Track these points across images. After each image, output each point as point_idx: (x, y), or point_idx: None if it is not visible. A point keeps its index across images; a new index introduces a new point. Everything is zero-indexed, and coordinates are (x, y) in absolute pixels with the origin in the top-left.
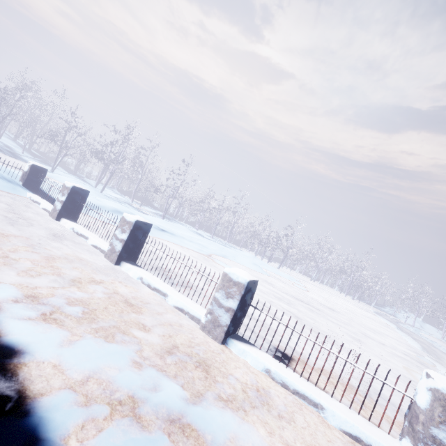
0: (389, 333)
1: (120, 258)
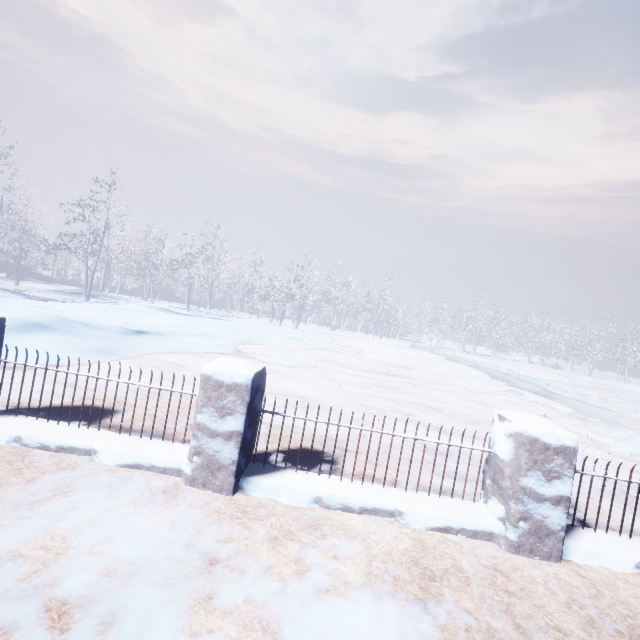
0: (457, 371)
1: (239, 474)
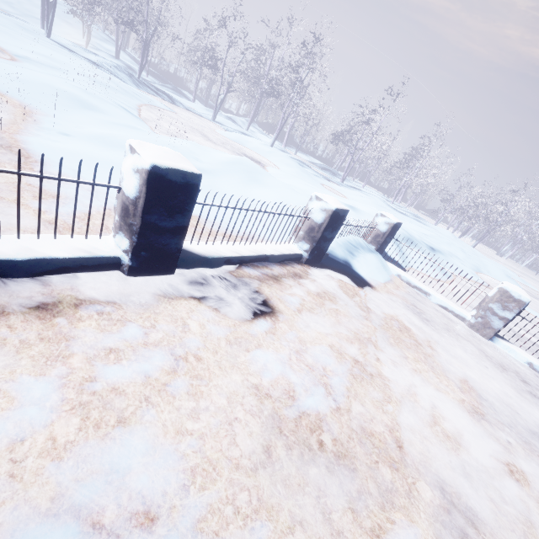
0: None
1: None
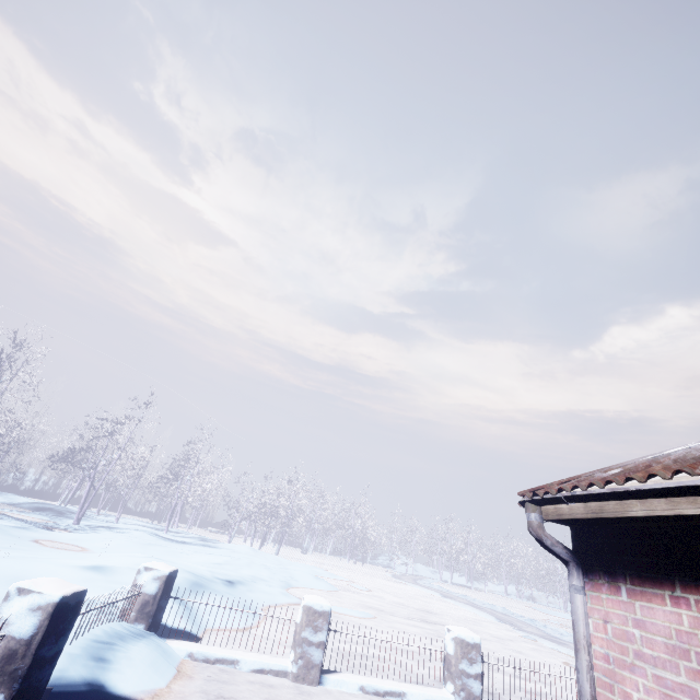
0: (465, 613)
1: None
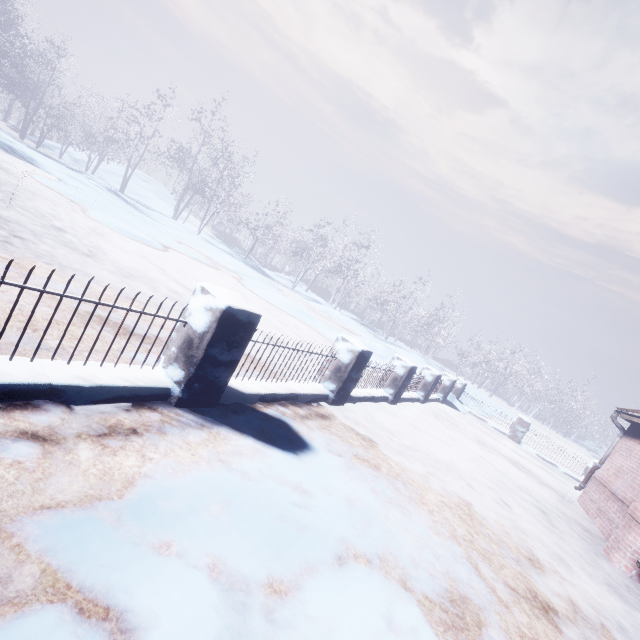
0: None
1: None
